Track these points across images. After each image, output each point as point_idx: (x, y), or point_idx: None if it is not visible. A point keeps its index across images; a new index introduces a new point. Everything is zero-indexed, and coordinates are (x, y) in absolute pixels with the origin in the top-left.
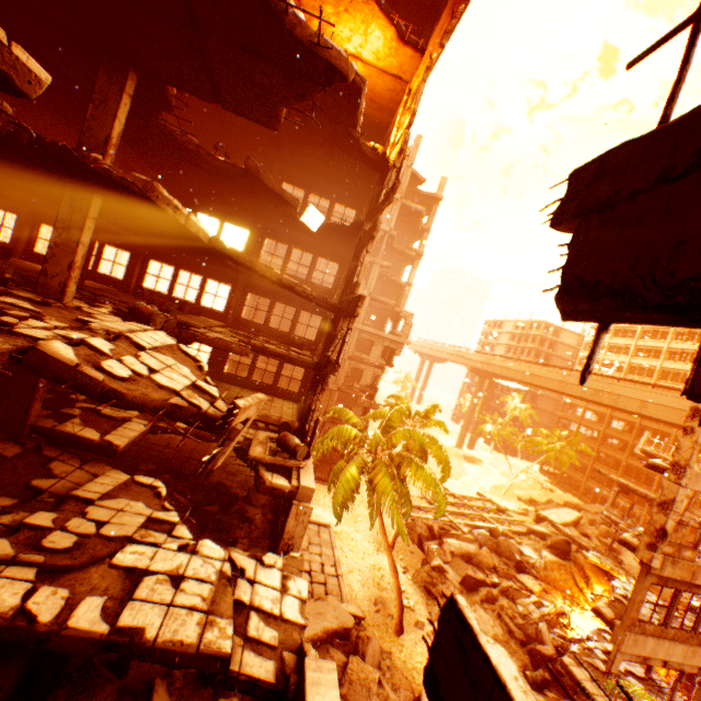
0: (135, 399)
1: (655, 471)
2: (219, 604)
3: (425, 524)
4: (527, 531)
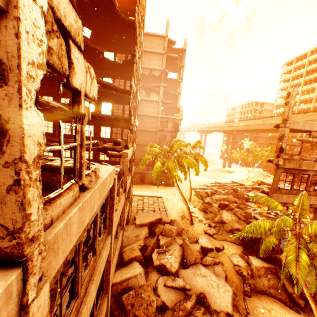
0: None
1: (277, 127)
2: None
3: (204, 192)
4: (252, 189)
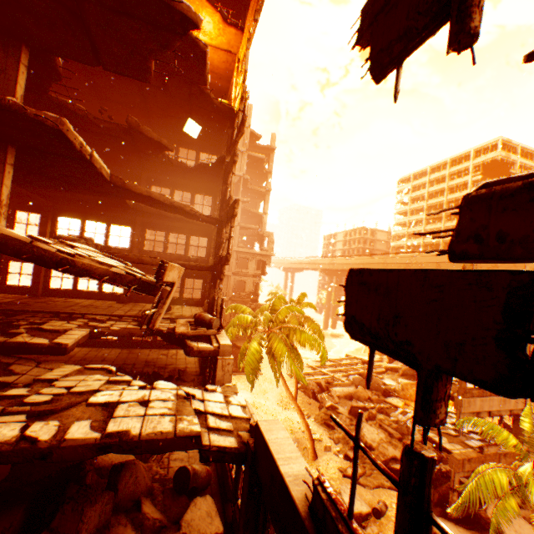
0: (84, 266)
1: None
2: (182, 411)
3: (315, 382)
4: (385, 370)
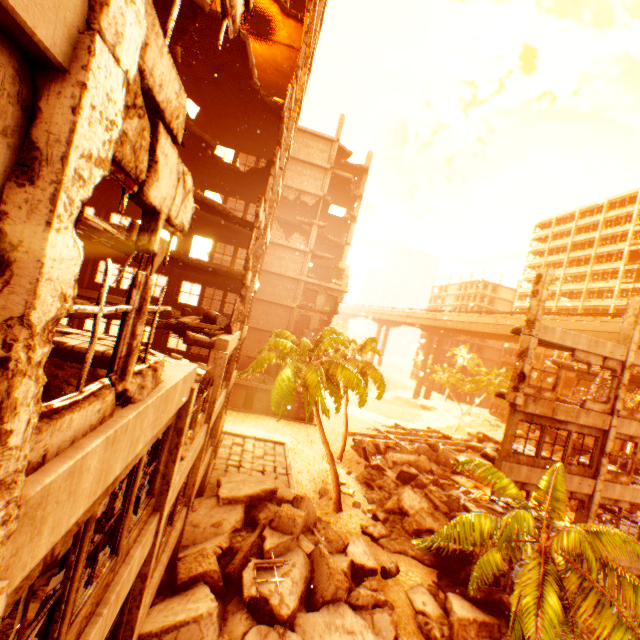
0: None
1: (517, 333)
2: None
3: (372, 443)
4: (465, 447)
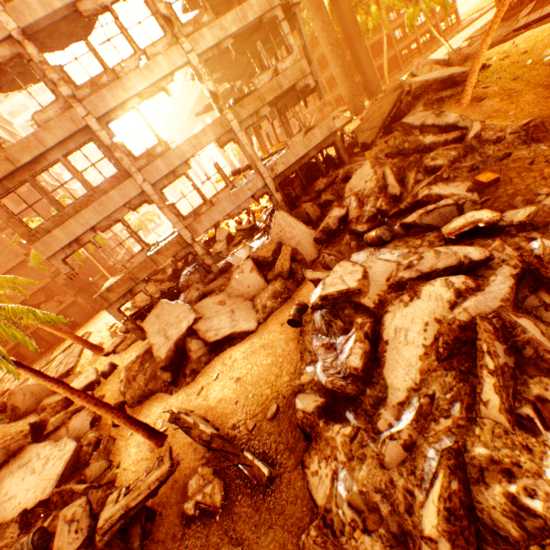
0: None
1: None
2: None
3: None
4: None
